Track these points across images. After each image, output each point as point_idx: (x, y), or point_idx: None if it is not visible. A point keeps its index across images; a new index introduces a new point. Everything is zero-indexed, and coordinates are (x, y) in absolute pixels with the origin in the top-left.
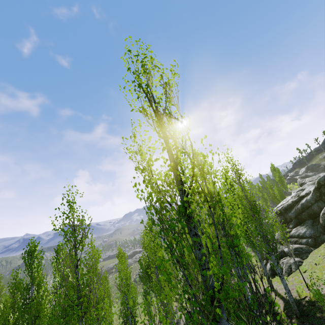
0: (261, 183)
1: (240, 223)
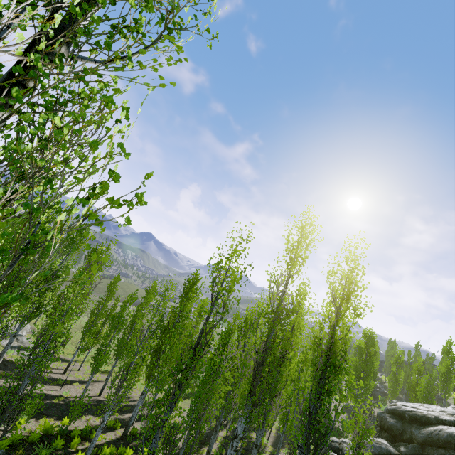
0: (409, 355)
1: (314, 372)
